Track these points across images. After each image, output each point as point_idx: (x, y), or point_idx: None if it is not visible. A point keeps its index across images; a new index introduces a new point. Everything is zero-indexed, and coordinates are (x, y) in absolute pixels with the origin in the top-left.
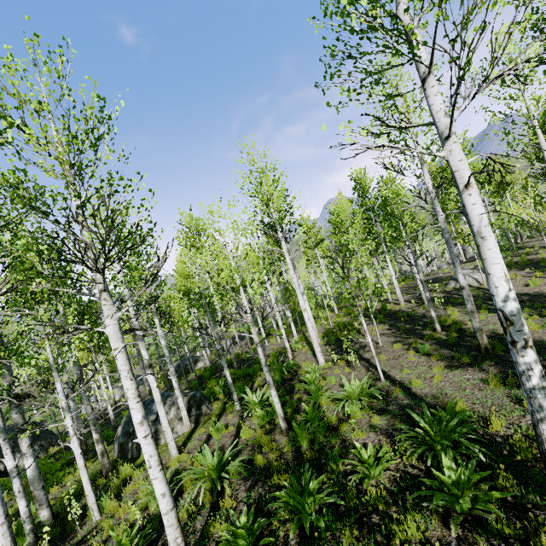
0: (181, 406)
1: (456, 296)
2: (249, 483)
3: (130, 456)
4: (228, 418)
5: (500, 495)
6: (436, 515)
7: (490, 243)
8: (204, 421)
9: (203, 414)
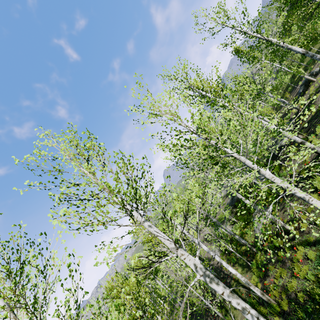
0: None
1: None
2: None
3: None
4: None
5: None
6: None
7: None
8: None
9: None
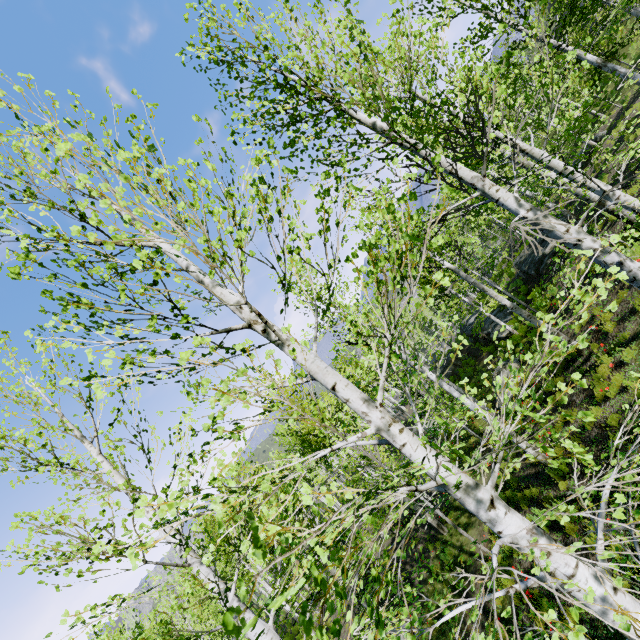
0: None
1: None
2: None
3: None
4: None
5: None
6: None
7: None
8: None
9: None
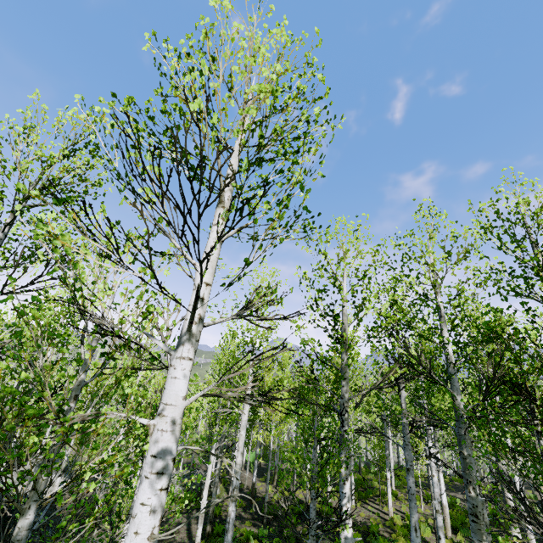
0: None
1: None
2: None
3: None
4: None
5: None
6: None
7: None
8: None
9: None
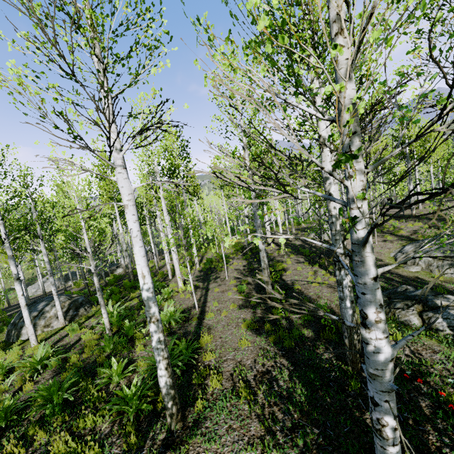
0: (57, 308)
1: (307, 246)
2: (54, 374)
3: (12, 341)
4: (91, 321)
5: (145, 407)
6: (117, 413)
7: (135, 250)
8: (77, 320)
9: (79, 315)
